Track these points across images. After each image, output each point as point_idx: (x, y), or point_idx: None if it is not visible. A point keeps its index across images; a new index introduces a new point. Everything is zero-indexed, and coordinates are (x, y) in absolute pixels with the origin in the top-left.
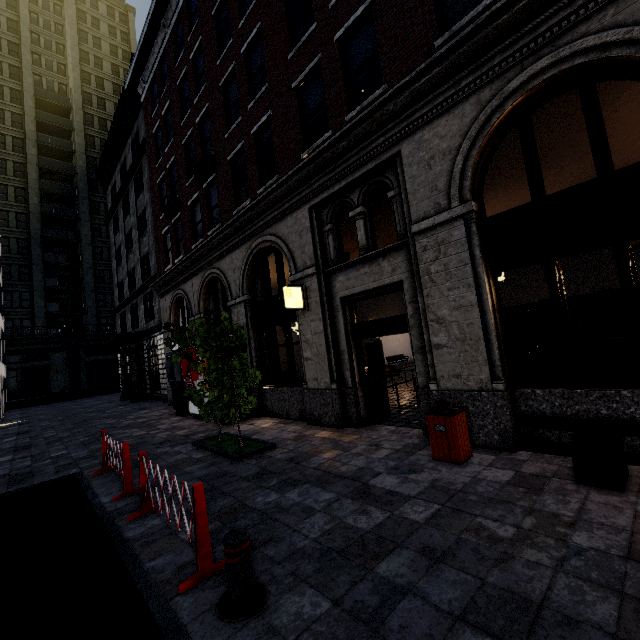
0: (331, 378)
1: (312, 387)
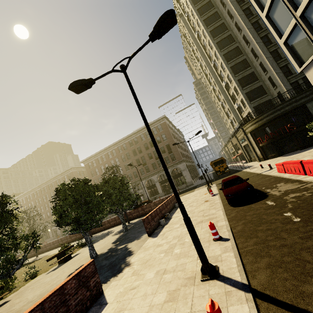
0: (52, 236)
1: (51, 237)
